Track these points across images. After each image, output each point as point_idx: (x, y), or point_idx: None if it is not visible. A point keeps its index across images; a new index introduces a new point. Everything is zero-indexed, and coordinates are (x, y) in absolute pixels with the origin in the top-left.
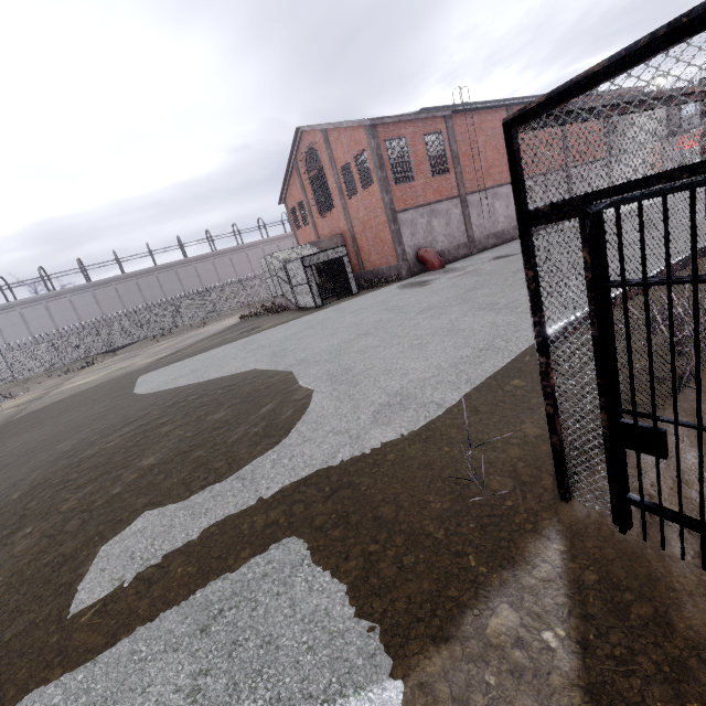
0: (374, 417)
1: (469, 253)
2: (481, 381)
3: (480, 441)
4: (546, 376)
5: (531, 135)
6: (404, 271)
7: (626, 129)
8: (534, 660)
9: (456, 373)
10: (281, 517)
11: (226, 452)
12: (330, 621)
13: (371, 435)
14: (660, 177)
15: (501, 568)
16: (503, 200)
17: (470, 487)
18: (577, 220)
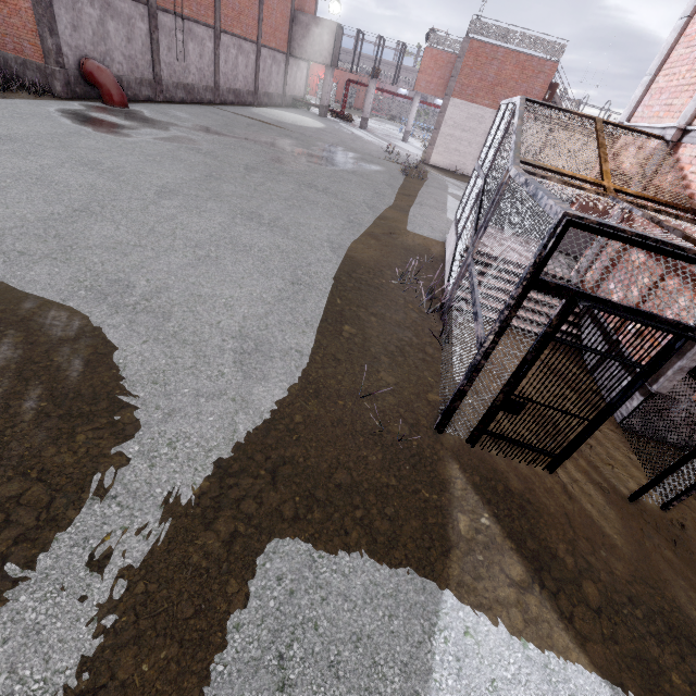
0: (242, 370)
1: (154, 97)
2: (318, 324)
3: (362, 392)
4: (479, 371)
5: (572, 235)
6: (59, 84)
7: (305, 35)
8: (487, 535)
9: (289, 312)
10: (238, 525)
11: (2, 462)
12: (383, 588)
13: (257, 395)
14: (613, 304)
15: (443, 492)
16: (198, 44)
17: (384, 435)
18: (262, 111)
